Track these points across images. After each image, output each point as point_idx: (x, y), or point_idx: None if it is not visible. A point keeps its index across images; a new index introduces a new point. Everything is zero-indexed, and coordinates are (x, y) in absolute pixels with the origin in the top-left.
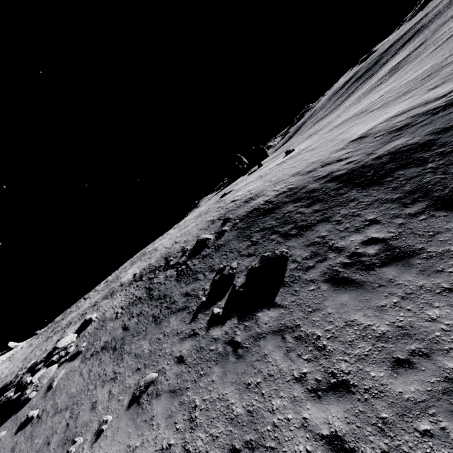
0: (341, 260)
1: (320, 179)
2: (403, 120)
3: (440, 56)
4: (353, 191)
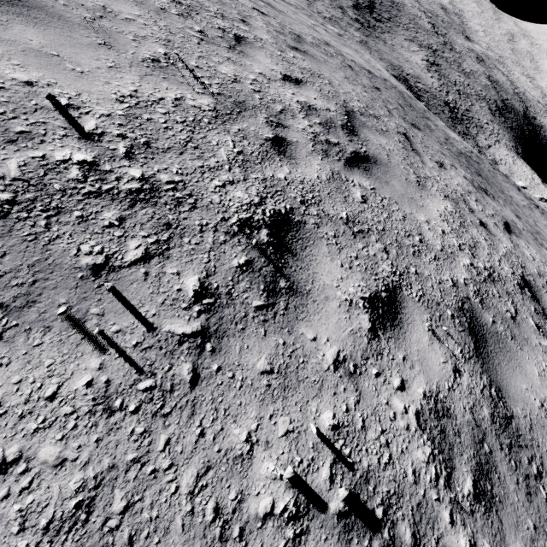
0: None
1: None
2: None
3: None
4: None
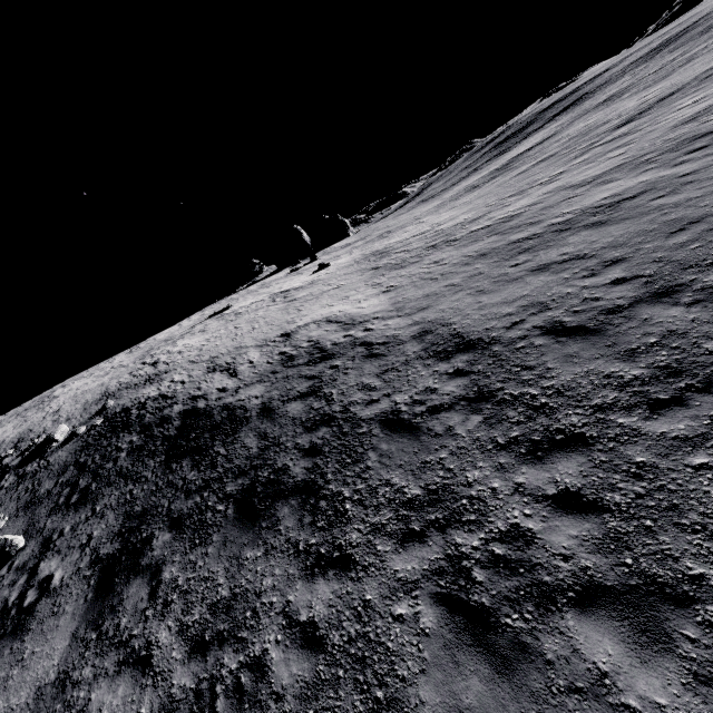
0: (13, 596)
1: (190, 400)
2: (310, 341)
3: (485, 206)
4: (158, 459)
